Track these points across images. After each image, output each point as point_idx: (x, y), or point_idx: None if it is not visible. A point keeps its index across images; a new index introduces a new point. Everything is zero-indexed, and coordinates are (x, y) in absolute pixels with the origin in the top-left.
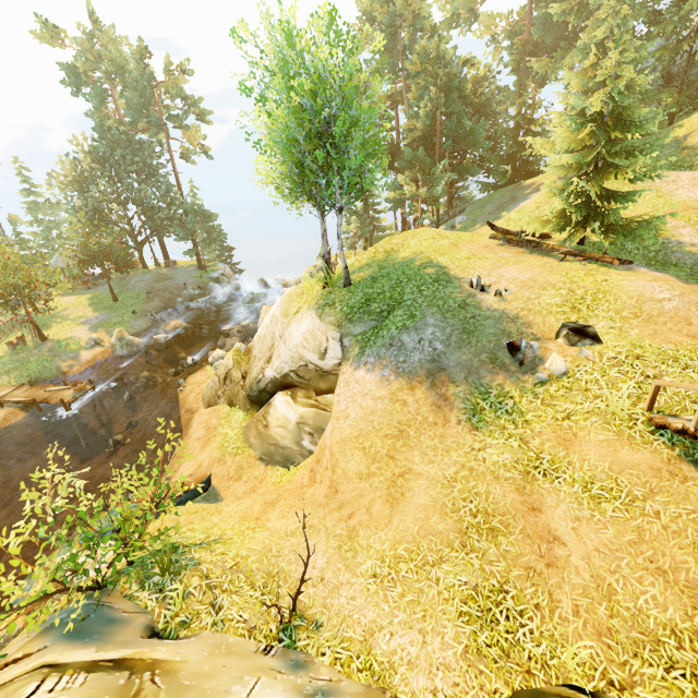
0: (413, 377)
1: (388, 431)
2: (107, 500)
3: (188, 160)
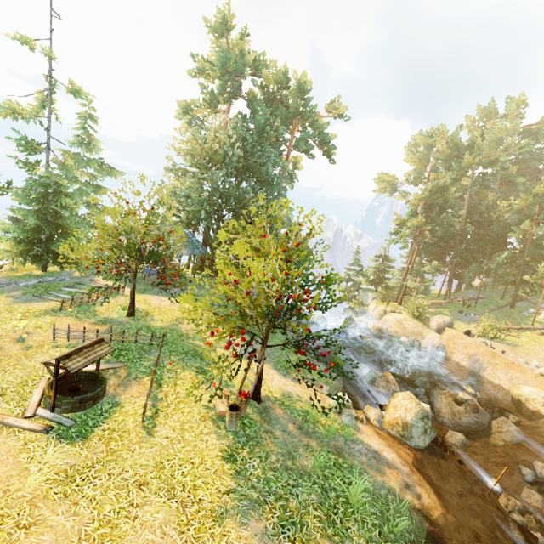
0: None
1: None
2: None
3: (288, 183)
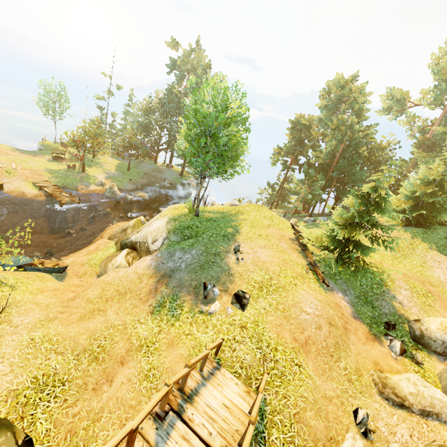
0: (157, 272)
1: (121, 289)
2: (32, 253)
3: None
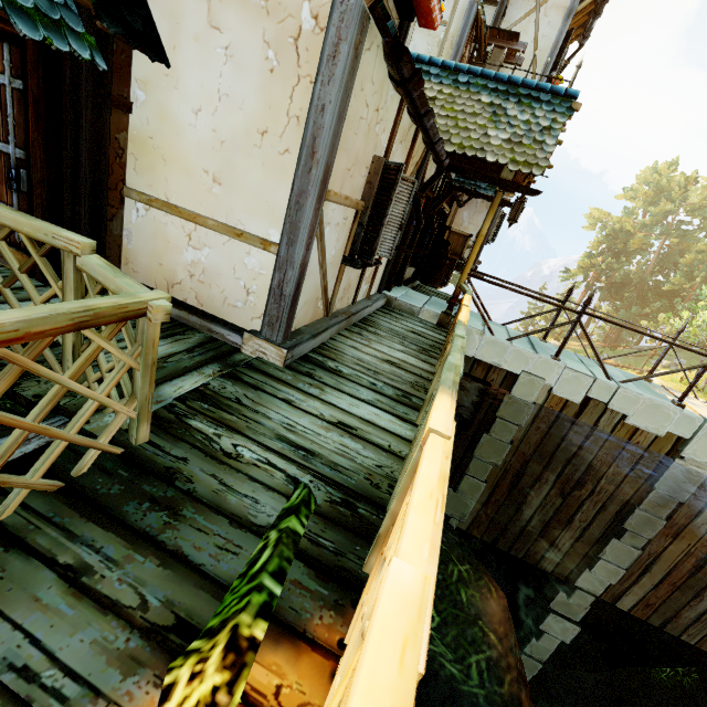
0: None
1: None
2: None
3: None
